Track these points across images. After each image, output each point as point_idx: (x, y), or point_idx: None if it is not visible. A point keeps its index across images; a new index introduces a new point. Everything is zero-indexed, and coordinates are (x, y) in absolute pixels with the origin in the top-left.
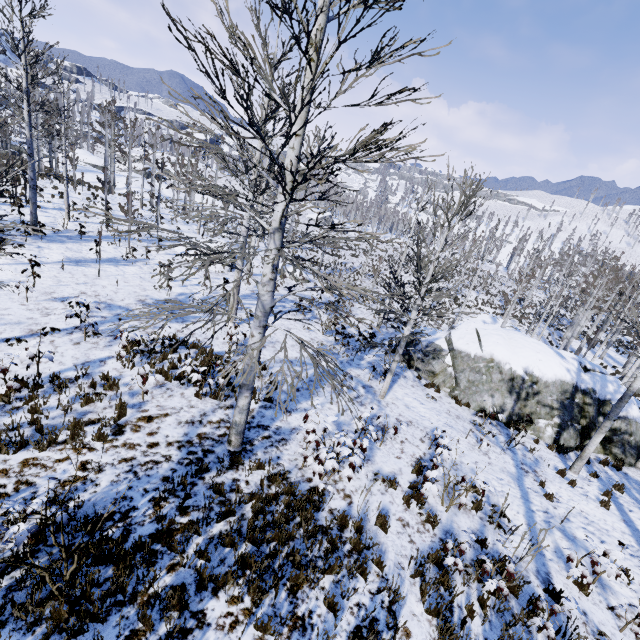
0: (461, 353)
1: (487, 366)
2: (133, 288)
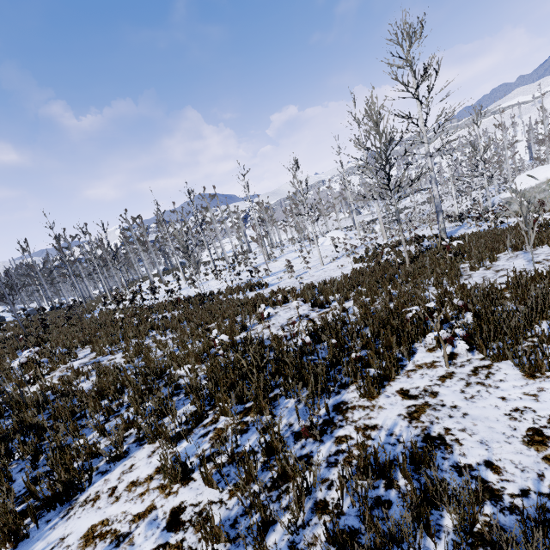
0: (526, 190)
1: (548, 185)
2: (330, 252)
